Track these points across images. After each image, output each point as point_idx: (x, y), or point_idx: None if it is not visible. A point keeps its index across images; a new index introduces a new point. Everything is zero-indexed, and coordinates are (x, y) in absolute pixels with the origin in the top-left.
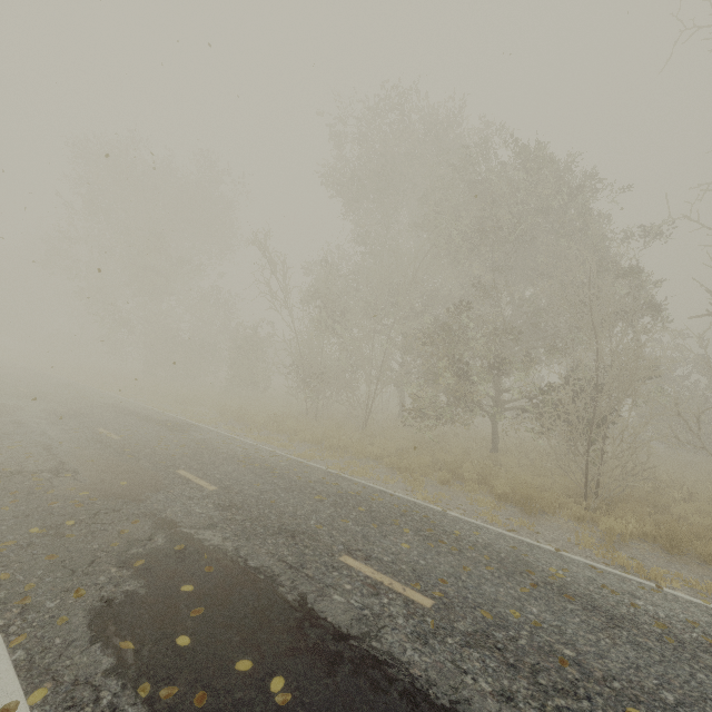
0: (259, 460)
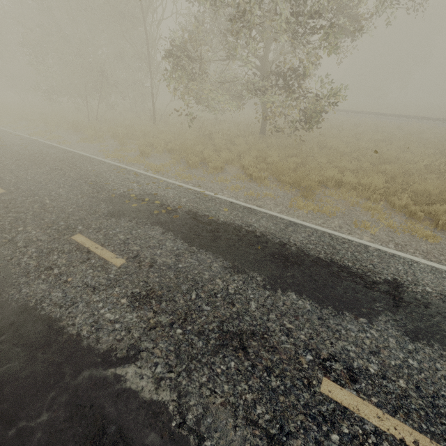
0: None
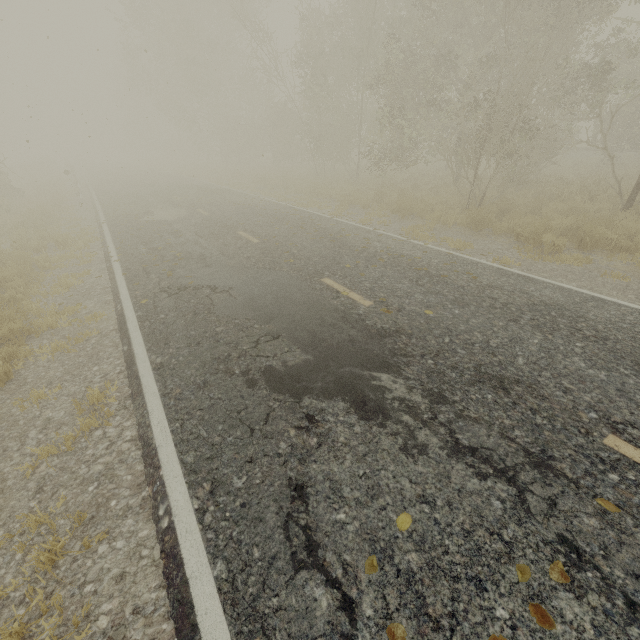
0: (248, 203)
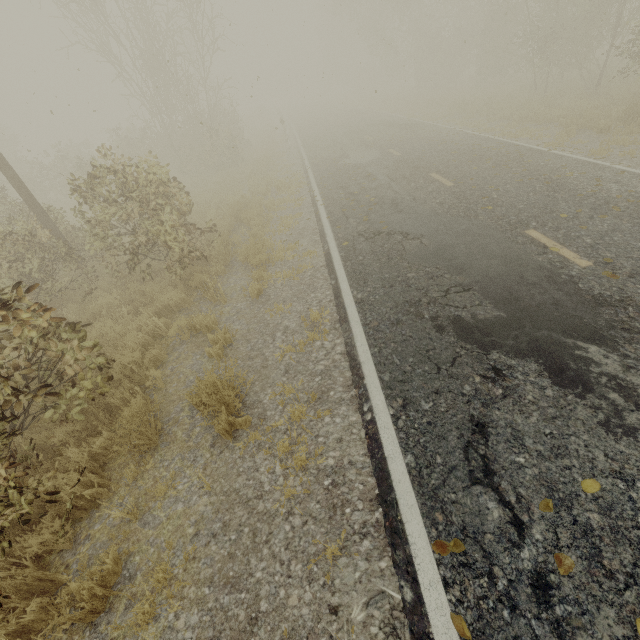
0: (442, 138)
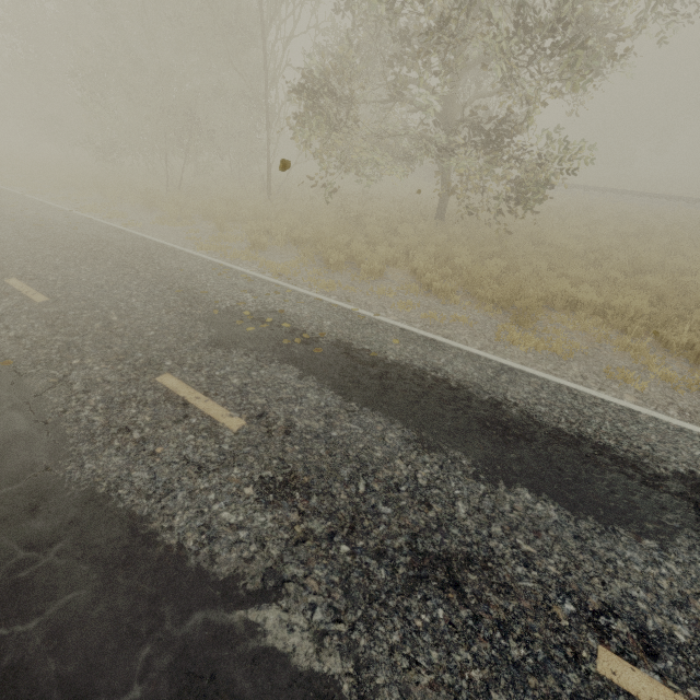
0: None
